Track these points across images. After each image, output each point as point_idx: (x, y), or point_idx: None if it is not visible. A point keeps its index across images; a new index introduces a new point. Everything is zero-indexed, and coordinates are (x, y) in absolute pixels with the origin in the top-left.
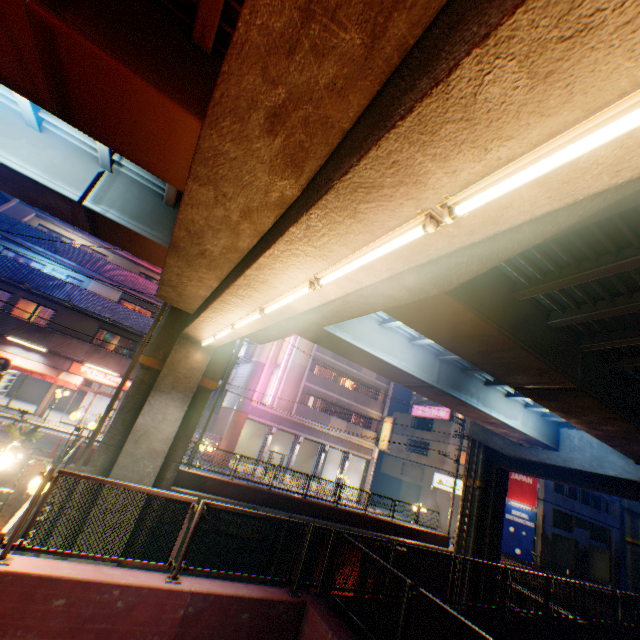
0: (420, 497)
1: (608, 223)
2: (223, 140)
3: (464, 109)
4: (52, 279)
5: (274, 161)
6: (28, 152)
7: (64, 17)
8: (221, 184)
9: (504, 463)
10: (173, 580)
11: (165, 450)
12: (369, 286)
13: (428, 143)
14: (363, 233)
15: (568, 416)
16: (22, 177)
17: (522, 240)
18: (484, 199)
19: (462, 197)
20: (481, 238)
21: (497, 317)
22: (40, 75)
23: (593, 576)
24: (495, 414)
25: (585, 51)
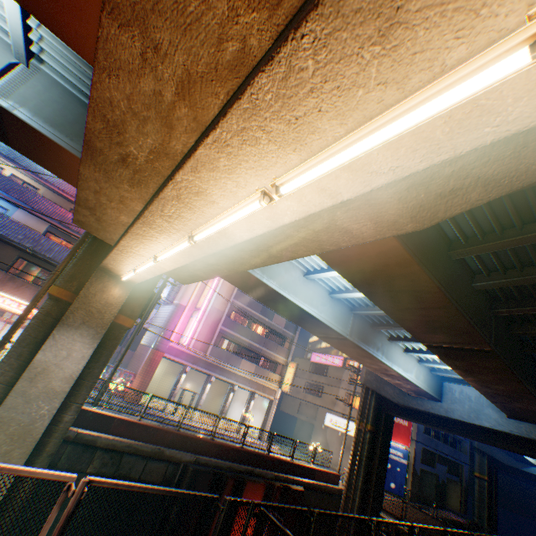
0: (313, 434)
1: None
2: None
3: None
4: None
5: None
6: None
7: None
8: (152, 23)
9: (392, 410)
10: None
11: (66, 390)
12: (326, 216)
13: None
14: (383, 85)
15: (467, 374)
16: None
17: None
18: None
19: None
20: None
21: (437, 273)
22: None
23: (447, 505)
24: (395, 367)
25: None
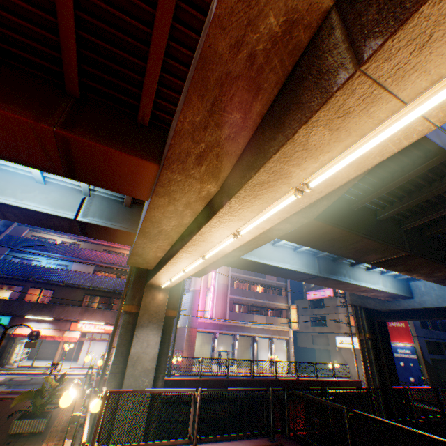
0: (331, 357)
1: (391, 156)
2: (173, 173)
3: (303, 146)
4: (48, 269)
5: (202, 177)
6: (40, 198)
7: (73, 131)
8: (172, 194)
9: (381, 316)
10: None
11: (153, 367)
12: None
13: (289, 161)
14: (262, 204)
15: (410, 273)
16: (38, 213)
17: (346, 183)
18: (323, 178)
19: (311, 178)
20: (326, 193)
21: (345, 224)
22: (58, 160)
23: None
24: (363, 284)
25: (350, 119)
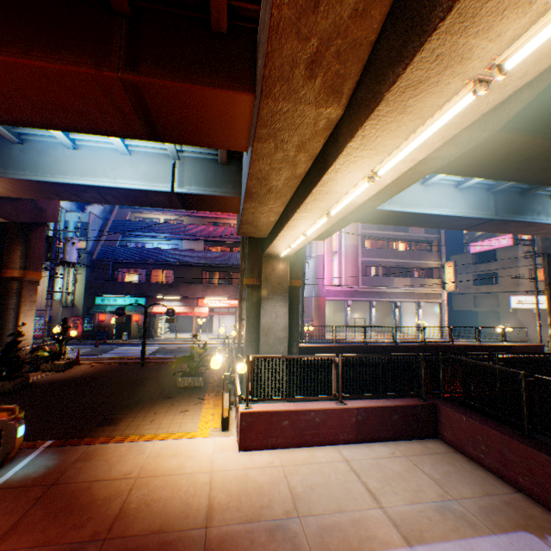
0: (500, 321)
1: None
2: (276, 103)
3: None
4: (161, 251)
5: (317, 98)
6: (131, 173)
7: (140, 72)
8: (278, 135)
9: None
10: (341, 403)
11: (285, 336)
12: None
13: (469, 26)
14: (413, 121)
15: None
16: (135, 191)
17: None
18: (535, 45)
19: (510, 52)
20: (534, 75)
21: None
22: (135, 120)
23: None
24: None
25: None
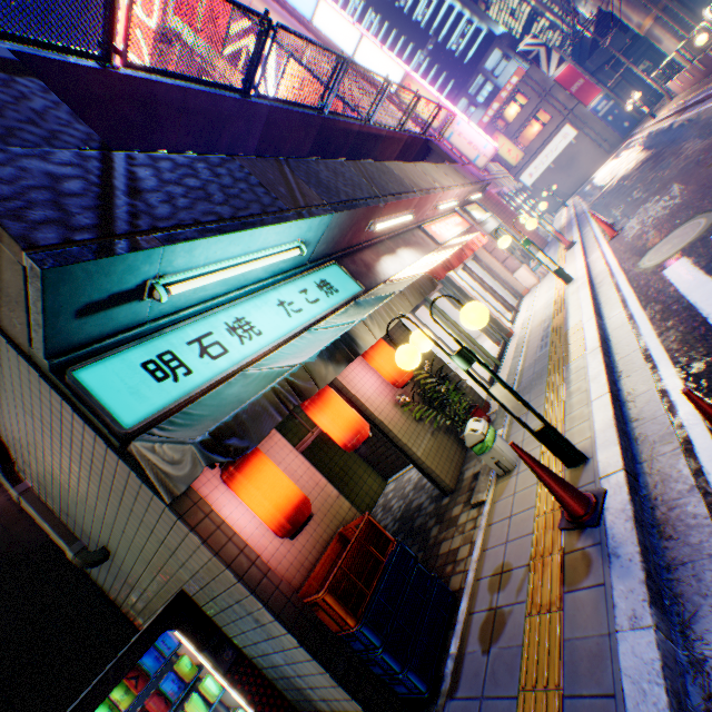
0: None
1: None
2: None
3: None
4: None
5: None
6: None
7: None
8: None
9: None
10: None
11: None
12: None
13: None
14: None
15: None
16: None
17: None
18: None
19: None
20: None
21: None
22: None
23: None
24: None
25: None
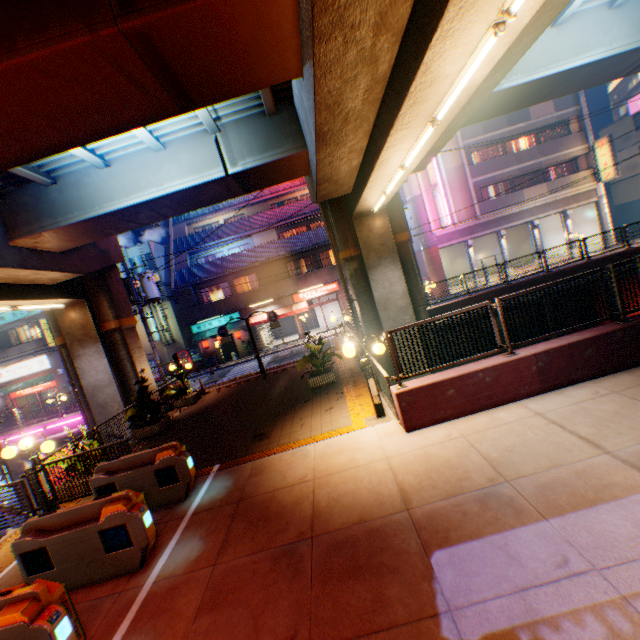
0: None
1: None
2: None
3: None
4: (234, 257)
5: None
6: (174, 171)
7: (140, 11)
8: (345, 18)
9: None
10: (511, 355)
11: (408, 303)
12: None
13: None
14: None
15: None
16: (187, 192)
17: None
18: None
19: None
20: None
21: None
22: (157, 90)
23: None
24: None
25: None
